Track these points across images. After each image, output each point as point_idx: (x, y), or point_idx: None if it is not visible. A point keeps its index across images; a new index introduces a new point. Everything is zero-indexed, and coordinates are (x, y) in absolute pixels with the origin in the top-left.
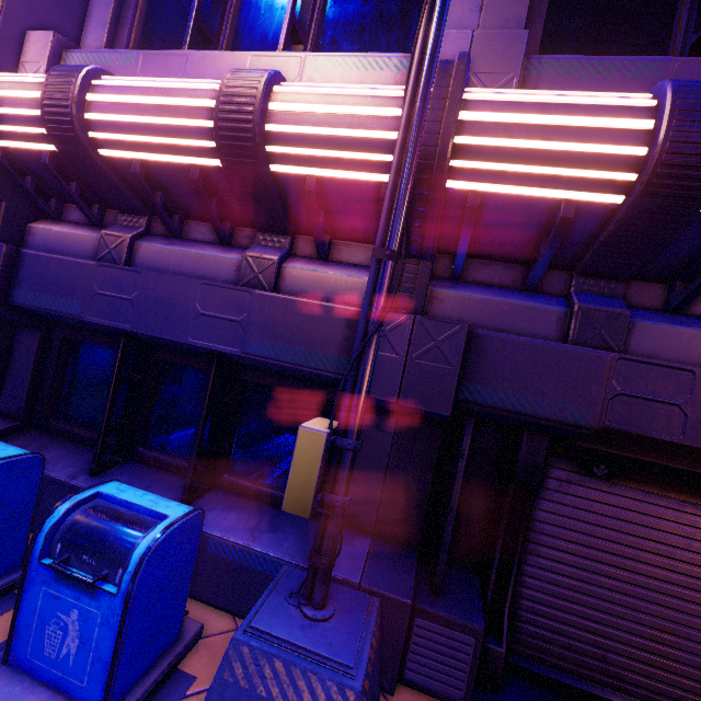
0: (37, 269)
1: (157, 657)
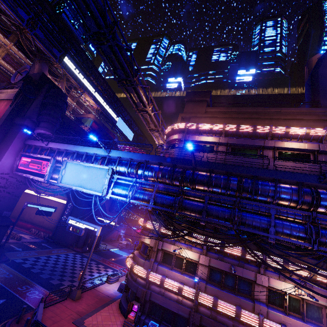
0: (153, 295)
1: None
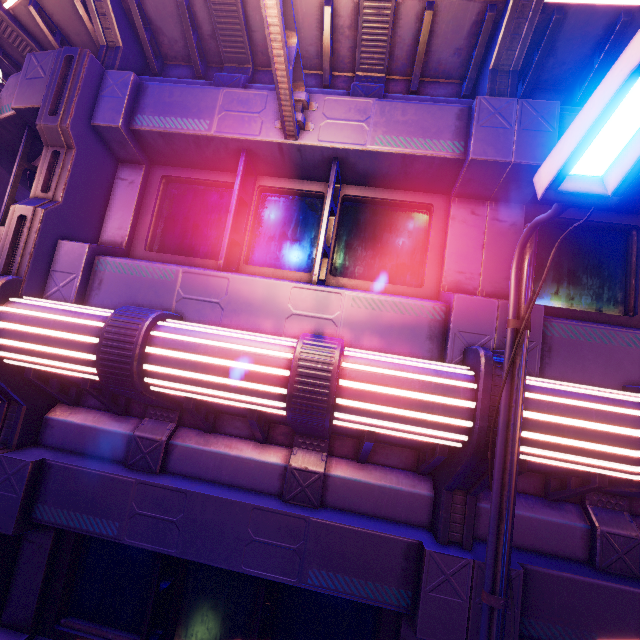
0: (65, 484)
1: None
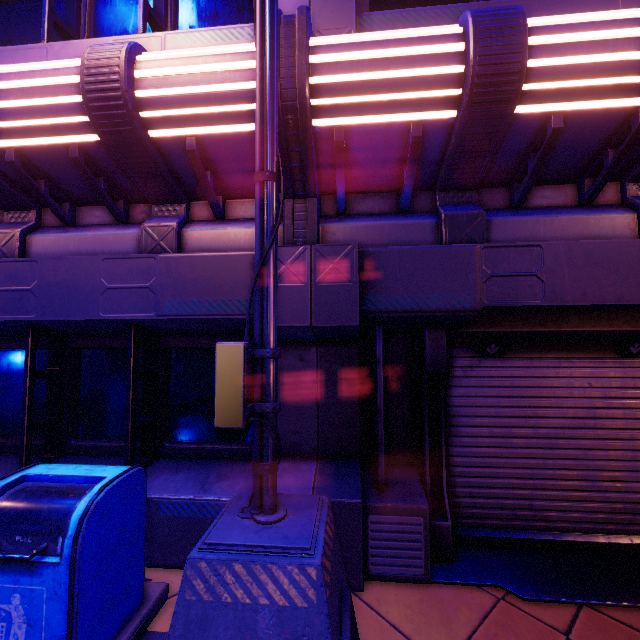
0: None
1: (121, 624)
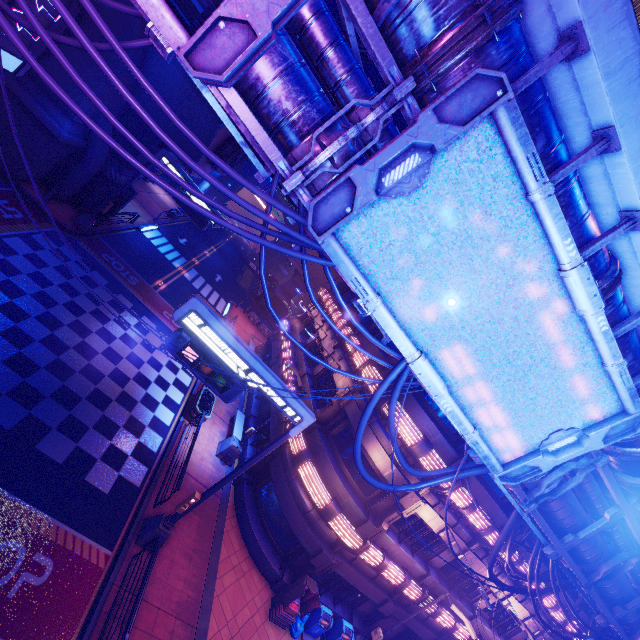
0: (341, 565)
1: None
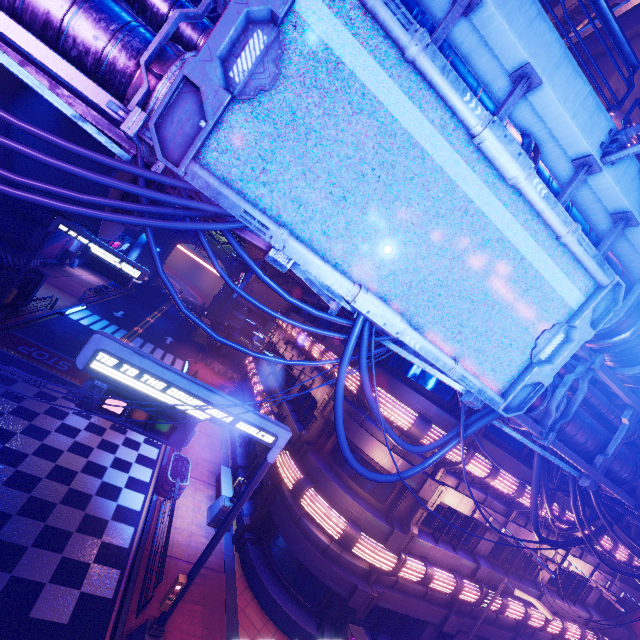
0: (384, 595)
1: None
